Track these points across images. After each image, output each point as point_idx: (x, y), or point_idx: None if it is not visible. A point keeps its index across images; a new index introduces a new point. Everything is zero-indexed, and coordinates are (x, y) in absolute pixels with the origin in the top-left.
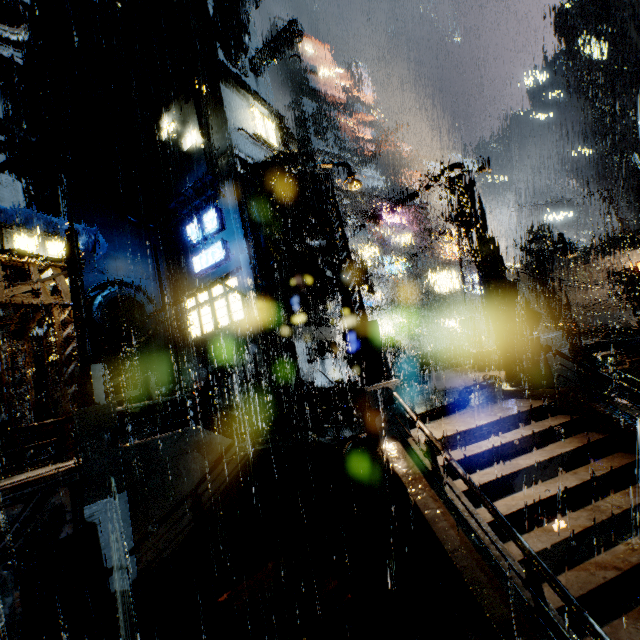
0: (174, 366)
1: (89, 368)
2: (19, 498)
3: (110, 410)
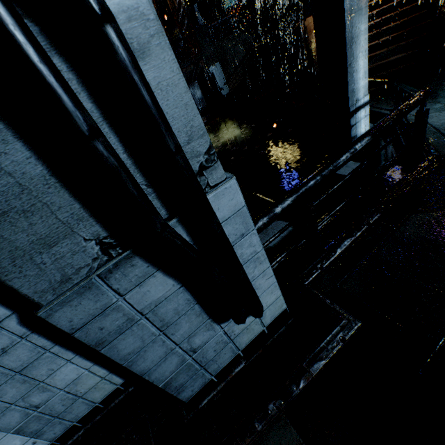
0: (221, 2)
1: (193, 7)
2: (192, 63)
3: (206, 27)
